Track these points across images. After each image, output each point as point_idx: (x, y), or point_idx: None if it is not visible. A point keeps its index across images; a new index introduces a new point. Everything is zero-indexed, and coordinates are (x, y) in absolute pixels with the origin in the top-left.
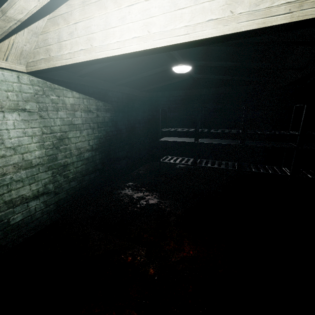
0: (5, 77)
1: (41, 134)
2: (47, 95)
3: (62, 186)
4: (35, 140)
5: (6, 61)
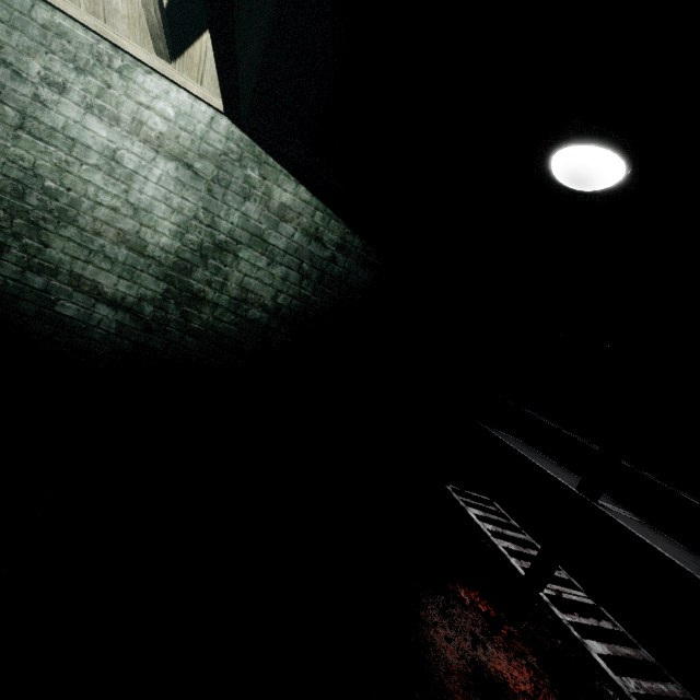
0: (194, 110)
1: (192, 216)
2: (243, 165)
3: (168, 328)
4: (176, 218)
5: (202, 86)
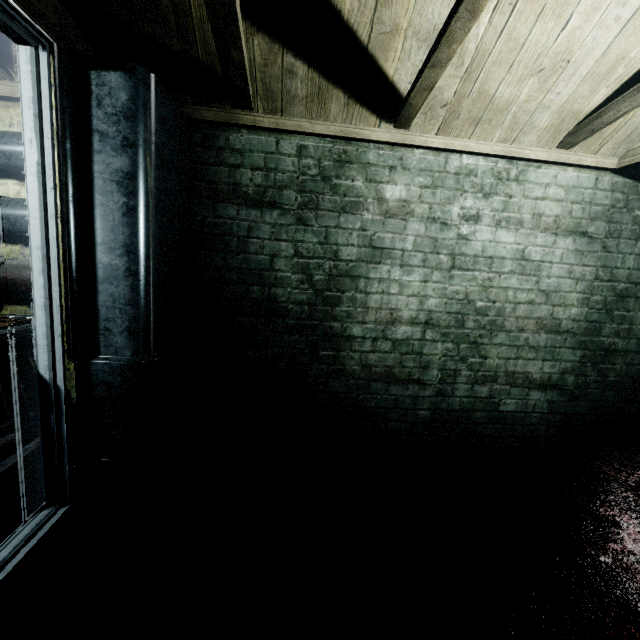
0: (579, 180)
1: (592, 279)
2: (629, 208)
3: (588, 390)
4: (579, 287)
5: (594, 154)
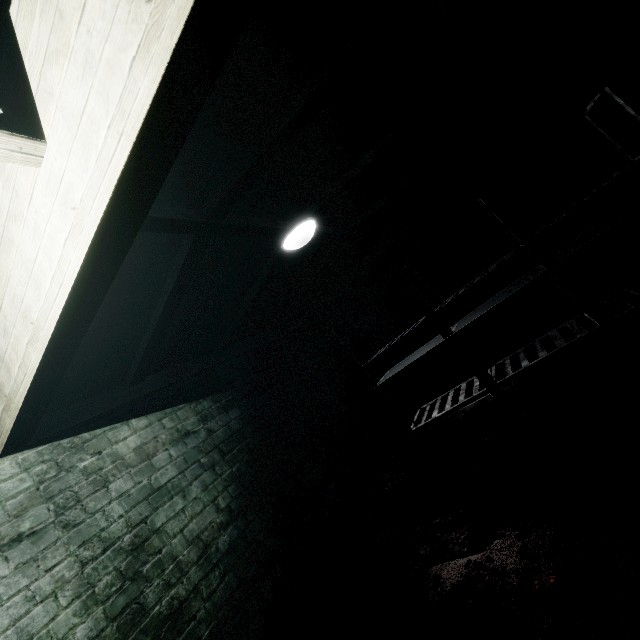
0: None
1: (79, 569)
2: (68, 468)
3: None
4: (65, 597)
5: None
